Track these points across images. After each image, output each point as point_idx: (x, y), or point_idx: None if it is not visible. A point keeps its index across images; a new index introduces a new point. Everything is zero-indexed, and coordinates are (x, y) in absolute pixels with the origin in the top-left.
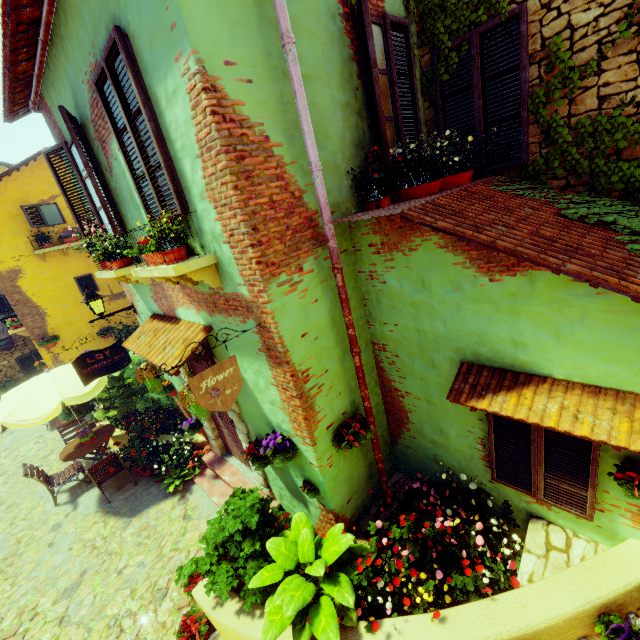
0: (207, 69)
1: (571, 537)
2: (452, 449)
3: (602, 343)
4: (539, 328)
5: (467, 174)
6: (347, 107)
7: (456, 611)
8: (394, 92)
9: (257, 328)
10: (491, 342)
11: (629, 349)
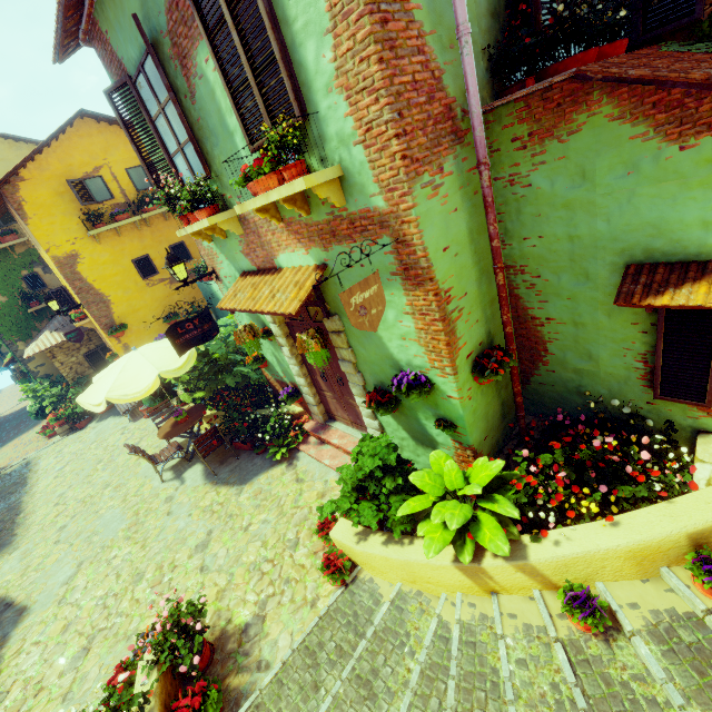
0: None
1: None
2: (602, 375)
3: None
4: None
5: (624, 43)
6: None
7: (629, 516)
8: None
9: (392, 246)
10: (671, 231)
11: None
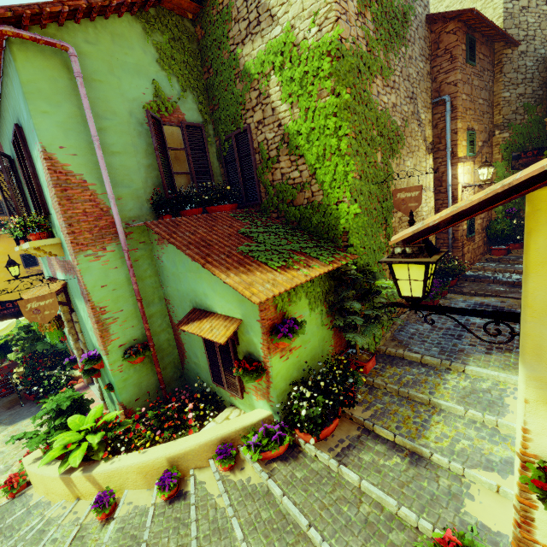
0: (47, 150)
1: (241, 414)
2: (201, 367)
3: (225, 292)
4: (209, 286)
5: (227, 206)
6: (150, 167)
7: (154, 447)
8: (189, 159)
9: (78, 280)
10: (199, 295)
11: (231, 295)
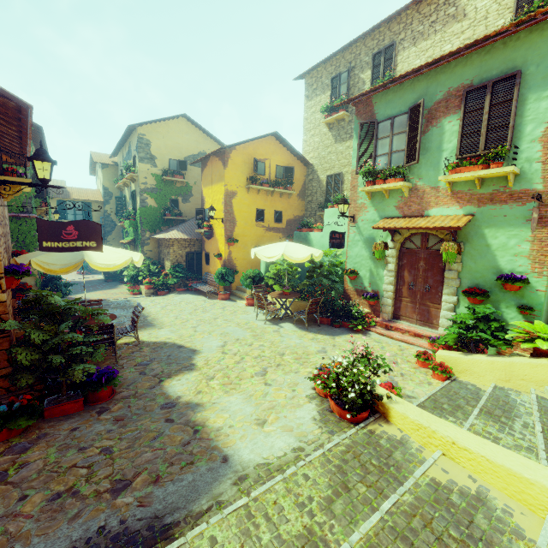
0: None
1: None
2: None
3: None
4: None
5: None
6: None
7: None
8: None
9: (536, 207)
10: None
11: None
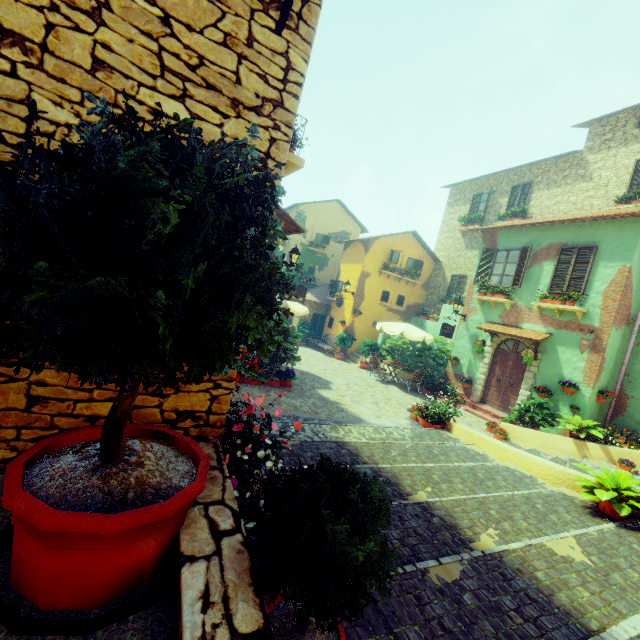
0: (631, 268)
1: None
2: None
3: None
4: None
5: None
6: None
7: None
8: None
9: (593, 338)
10: None
11: None
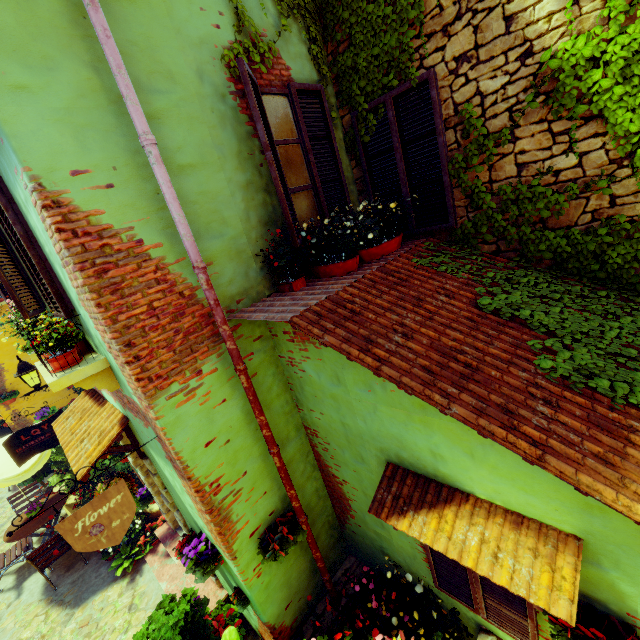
0: (45, 185)
1: None
2: (395, 544)
3: (517, 471)
4: (453, 444)
5: (393, 242)
6: (250, 186)
7: None
8: (309, 160)
9: (157, 437)
10: (411, 448)
11: (544, 483)
